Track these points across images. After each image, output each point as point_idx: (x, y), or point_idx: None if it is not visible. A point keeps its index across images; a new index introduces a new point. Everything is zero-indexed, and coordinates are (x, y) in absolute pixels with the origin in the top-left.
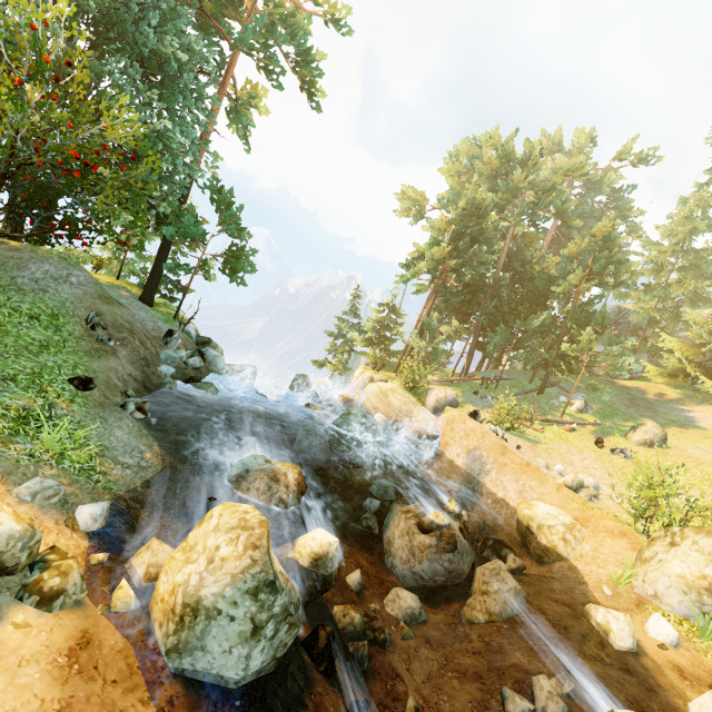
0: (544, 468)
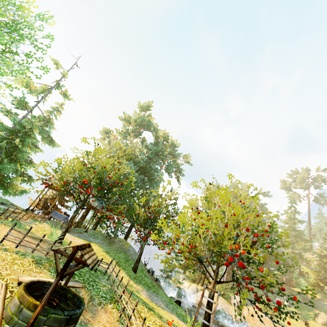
0: None
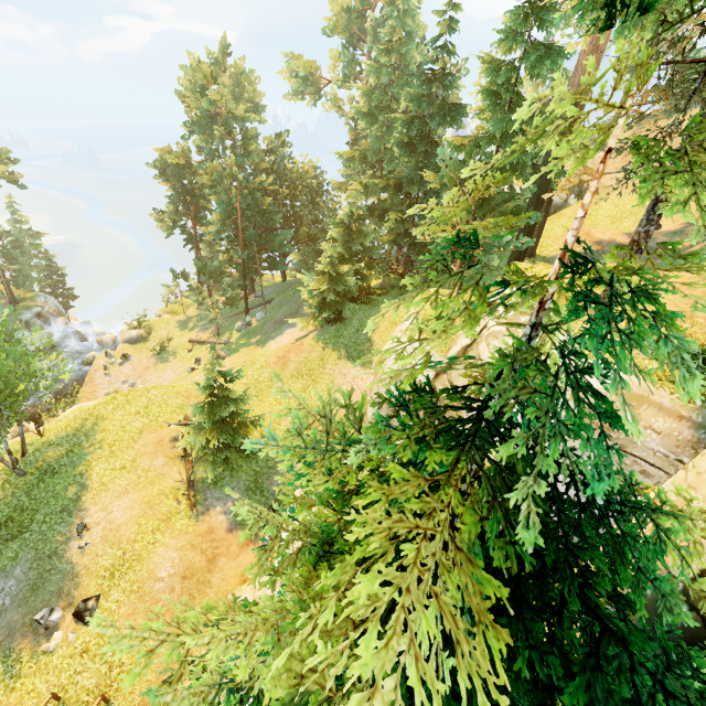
0: (120, 384)
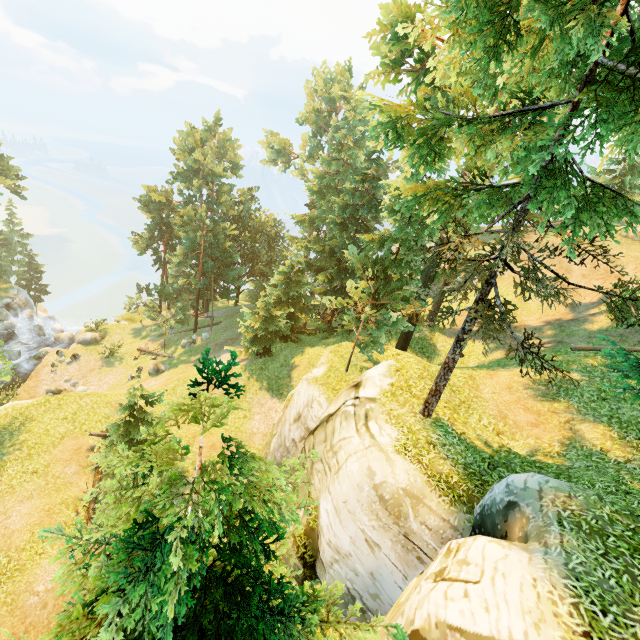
0: (63, 382)
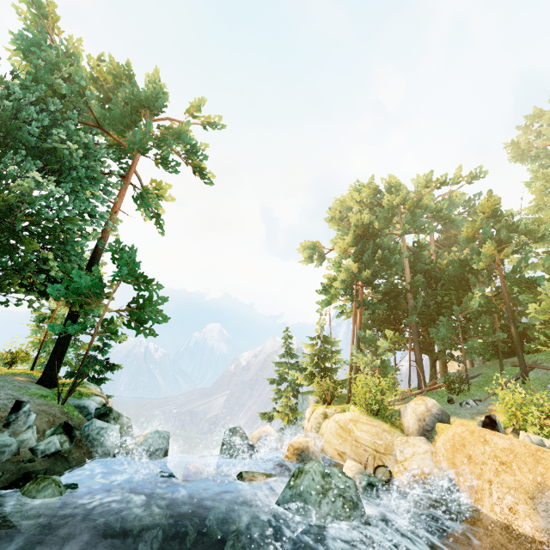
0: None
